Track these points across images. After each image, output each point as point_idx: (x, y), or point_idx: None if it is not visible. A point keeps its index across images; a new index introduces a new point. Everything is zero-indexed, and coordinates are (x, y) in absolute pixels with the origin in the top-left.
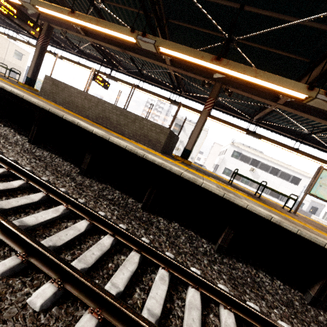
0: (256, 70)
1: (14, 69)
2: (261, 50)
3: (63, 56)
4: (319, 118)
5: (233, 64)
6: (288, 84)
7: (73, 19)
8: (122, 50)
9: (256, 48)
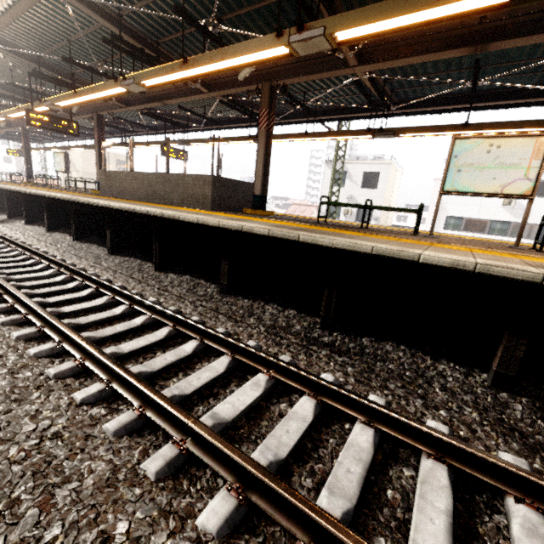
0: (221, 50)
1: None
2: (260, 10)
3: (133, 143)
4: (422, 54)
5: (199, 58)
6: (256, 45)
7: (82, 99)
8: (161, 103)
9: (254, 12)
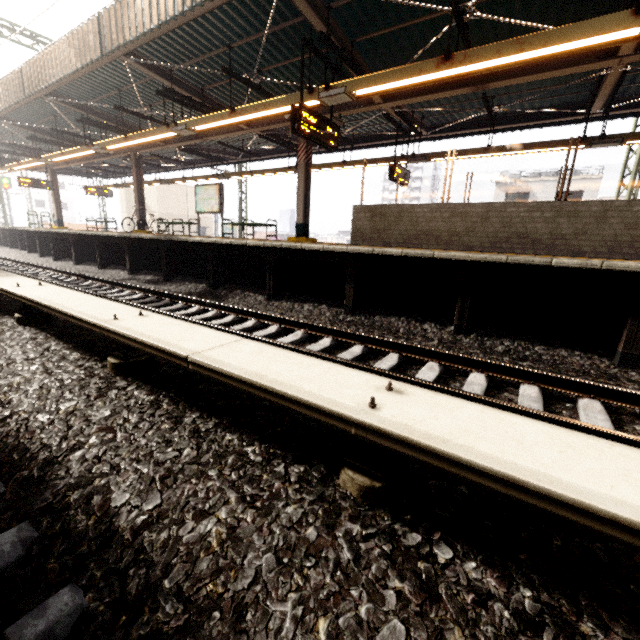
0: None
1: (201, 225)
2: None
3: (312, 165)
4: None
5: None
6: None
7: (440, 73)
8: (475, 88)
9: None
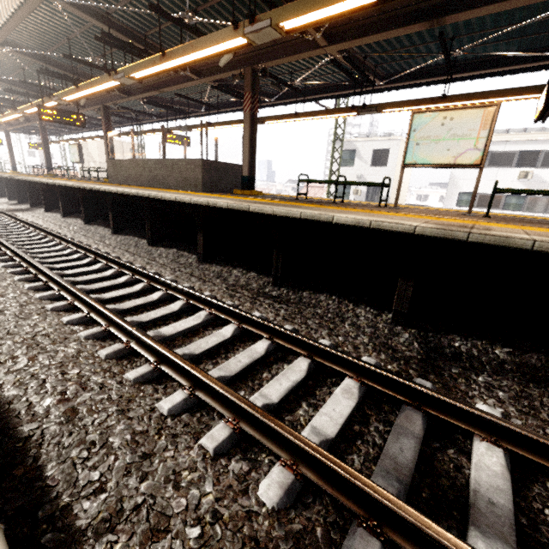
0: (191, 43)
1: None
2: None
3: (140, 131)
4: (384, 31)
5: (174, 51)
6: (218, 38)
7: (84, 93)
8: (158, 92)
9: (225, 2)
